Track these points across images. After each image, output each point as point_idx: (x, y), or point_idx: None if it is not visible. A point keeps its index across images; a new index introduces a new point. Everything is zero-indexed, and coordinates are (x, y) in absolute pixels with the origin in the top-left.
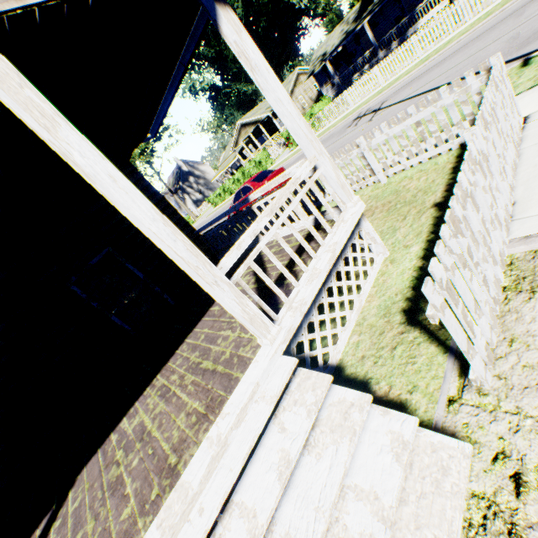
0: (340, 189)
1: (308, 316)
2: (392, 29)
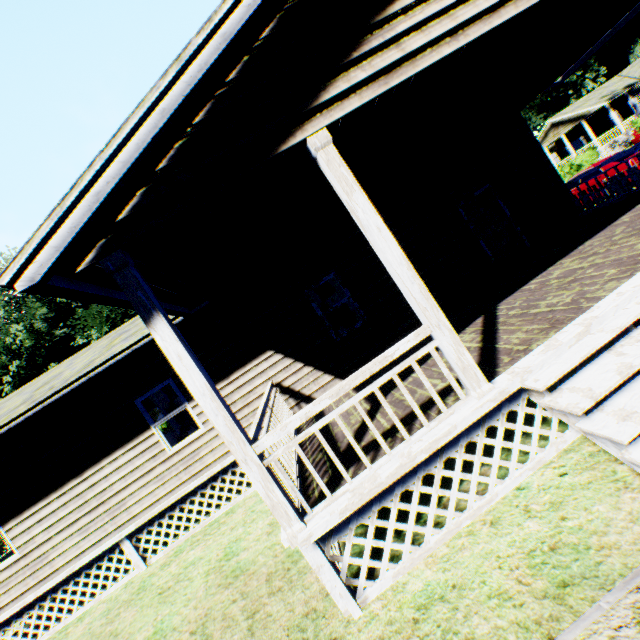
0: None
1: None
2: None
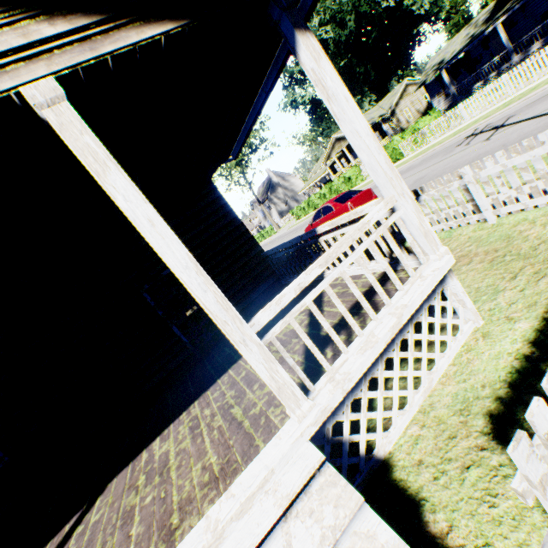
0: (421, 237)
1: (354, 391)
2: (536, 27)
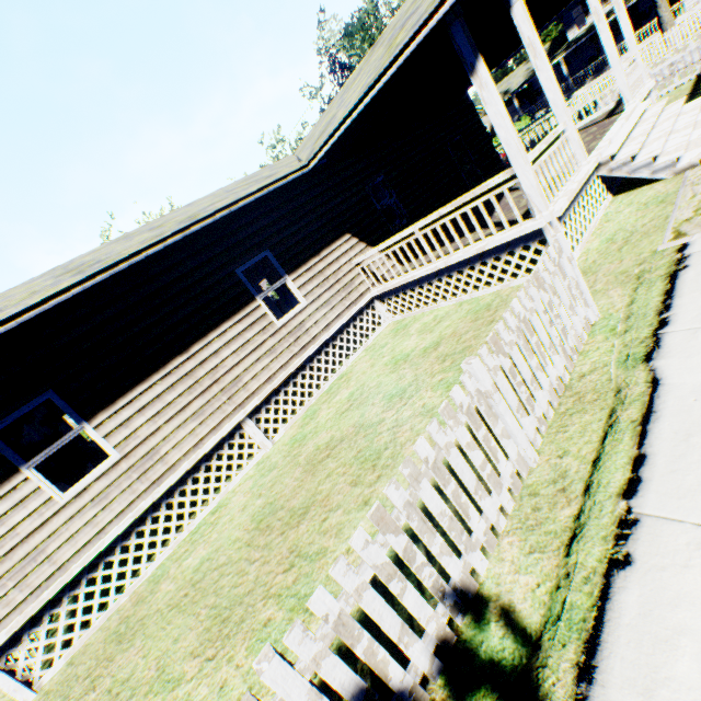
0: (643, 73)
1: None
2: (585, 68)
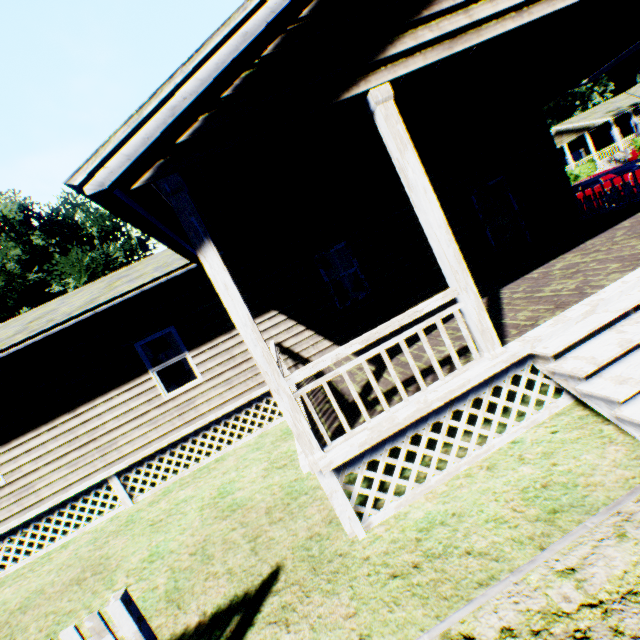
0: None
1: None
2: None
